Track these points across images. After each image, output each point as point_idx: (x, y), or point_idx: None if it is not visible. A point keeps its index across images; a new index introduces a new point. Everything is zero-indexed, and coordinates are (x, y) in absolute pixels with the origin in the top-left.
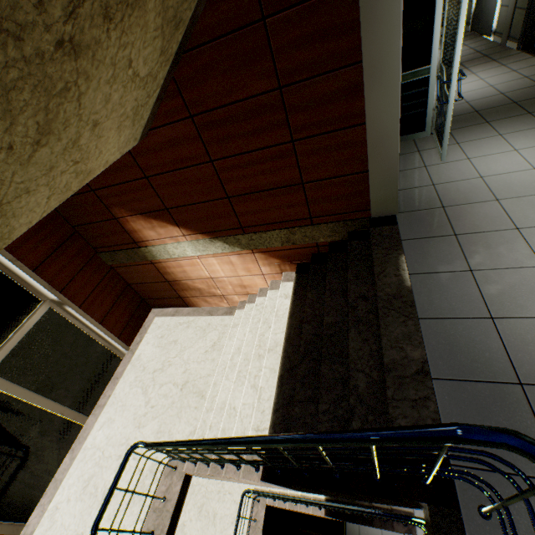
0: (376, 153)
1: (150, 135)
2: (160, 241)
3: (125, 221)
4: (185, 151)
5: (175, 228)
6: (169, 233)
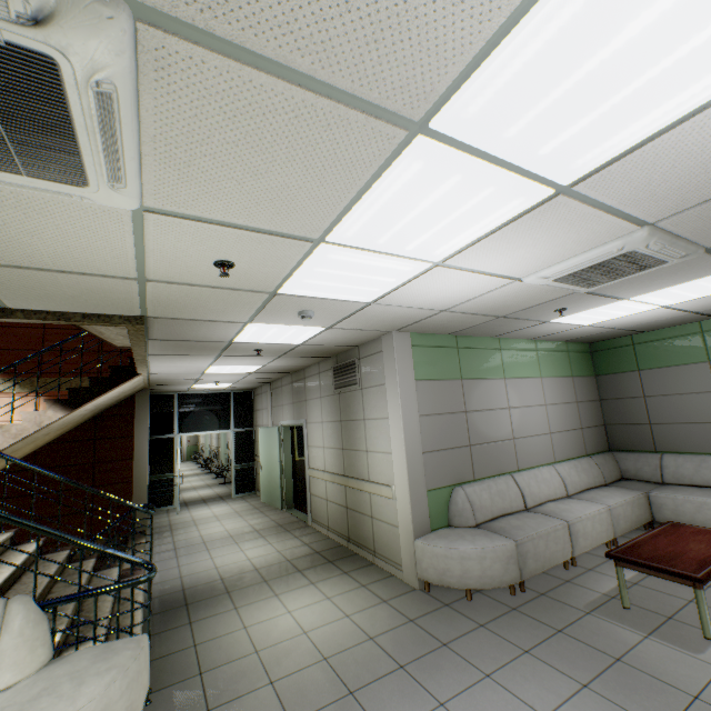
0: None
1: None
2: None
3: None
4: None
5: None
6: None
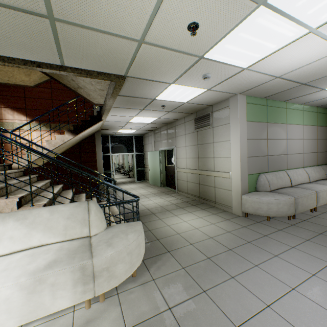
0: (95, 109)
1: (35, 88)
2: (12, 121)
3: (0, 109)
4: (45, 95)
5: (25, 117)
6: (20, 118)
